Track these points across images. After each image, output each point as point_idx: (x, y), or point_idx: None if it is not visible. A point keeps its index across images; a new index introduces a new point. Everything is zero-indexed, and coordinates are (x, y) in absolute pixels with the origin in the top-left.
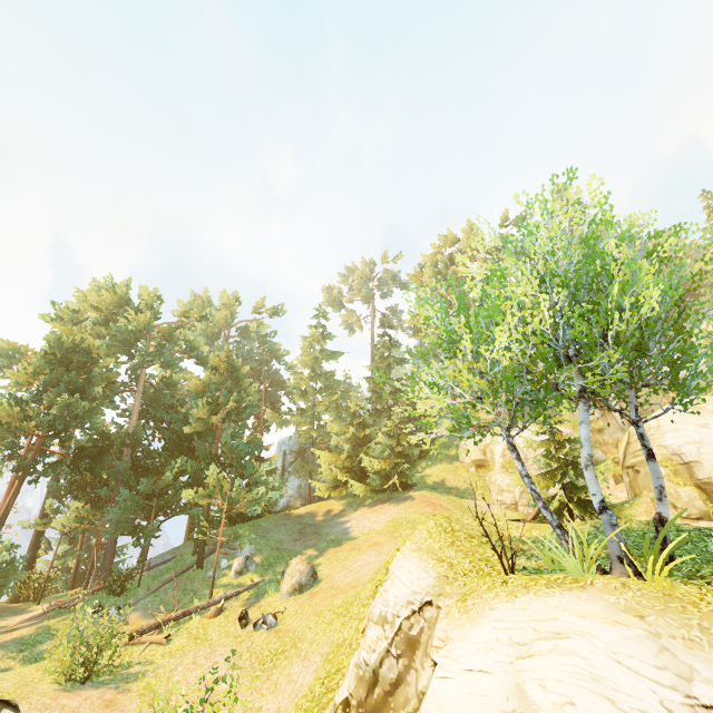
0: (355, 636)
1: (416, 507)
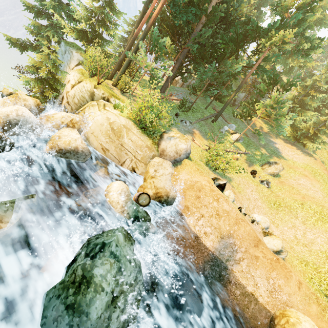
0: None
1: (320, 166)
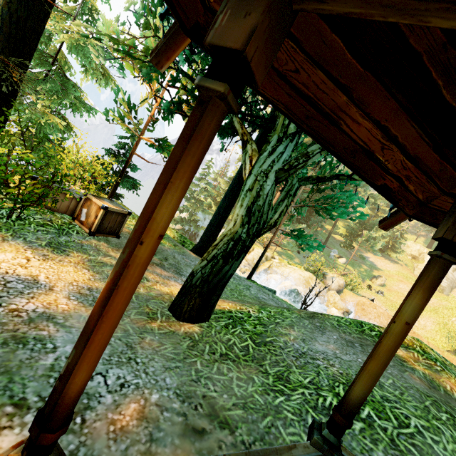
0: (454, 325)
1: (407, 271)
